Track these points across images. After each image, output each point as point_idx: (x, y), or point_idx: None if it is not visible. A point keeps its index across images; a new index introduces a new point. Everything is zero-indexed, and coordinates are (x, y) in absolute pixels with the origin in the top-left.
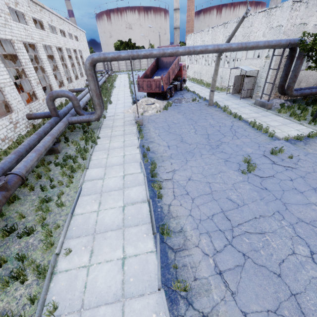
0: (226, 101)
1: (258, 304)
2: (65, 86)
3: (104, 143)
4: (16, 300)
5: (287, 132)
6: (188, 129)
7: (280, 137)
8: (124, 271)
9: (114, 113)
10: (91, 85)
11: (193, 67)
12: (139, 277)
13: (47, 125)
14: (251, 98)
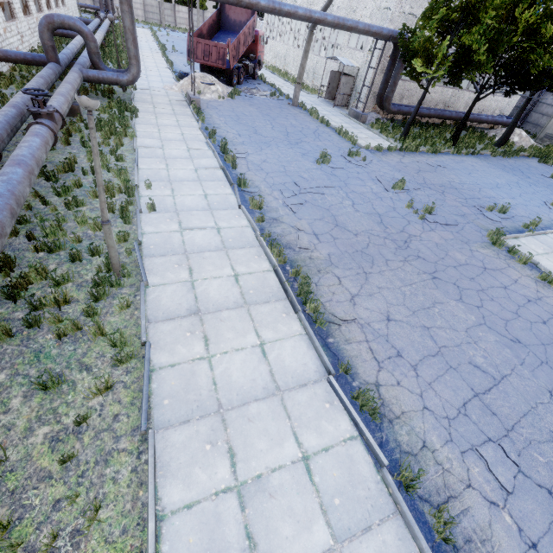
0: (315, 105)
1: (310, 217)
2: (33, 16)
3: (148, 118)
4: (111, 205)
5: (371, 144)
6: (264, 124)
7: (362, 145)
8: (207, 200)
9: (149, 87)
10: (126, 21)
11: (275, 45)
12: (222, 203)
13: (49, 71)
14: (347, 108)
